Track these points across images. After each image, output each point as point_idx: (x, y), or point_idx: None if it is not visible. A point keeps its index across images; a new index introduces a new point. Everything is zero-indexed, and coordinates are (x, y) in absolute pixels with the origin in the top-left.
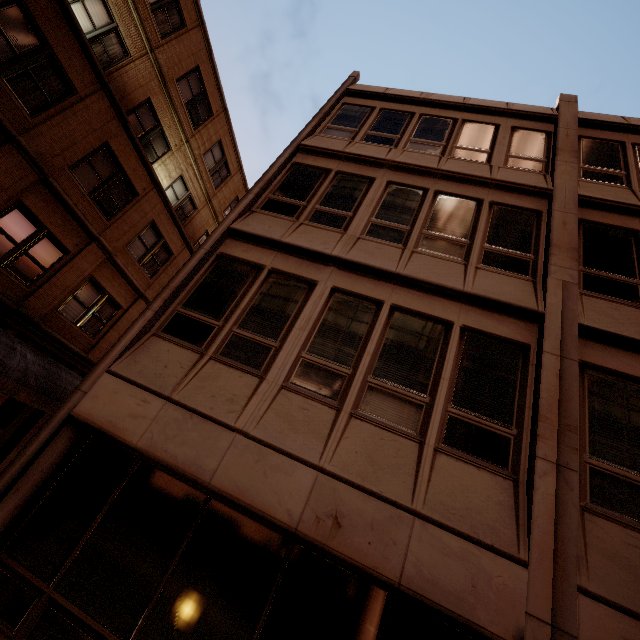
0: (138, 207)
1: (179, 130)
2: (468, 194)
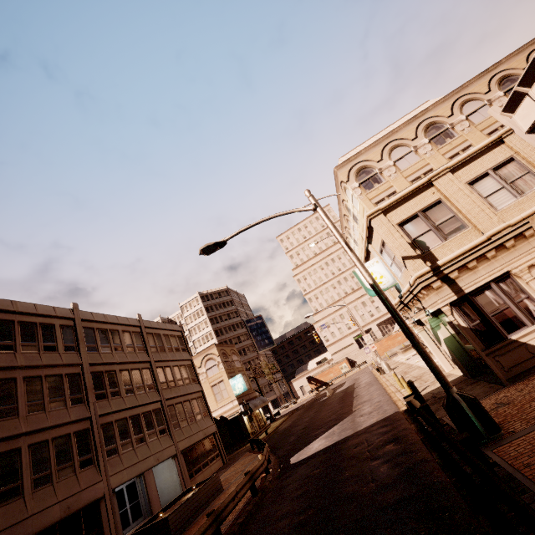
0: None
1: None
2: (57, 373)
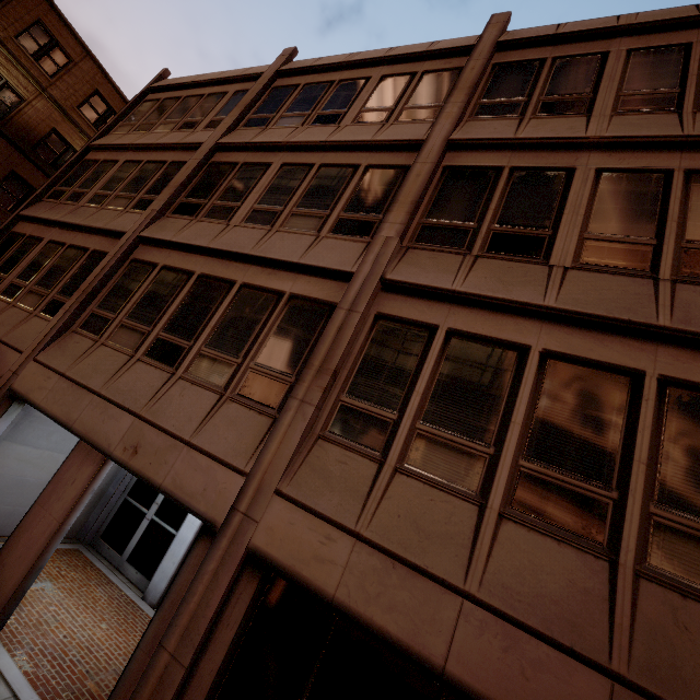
0: None
1: None
2: (163, 159)
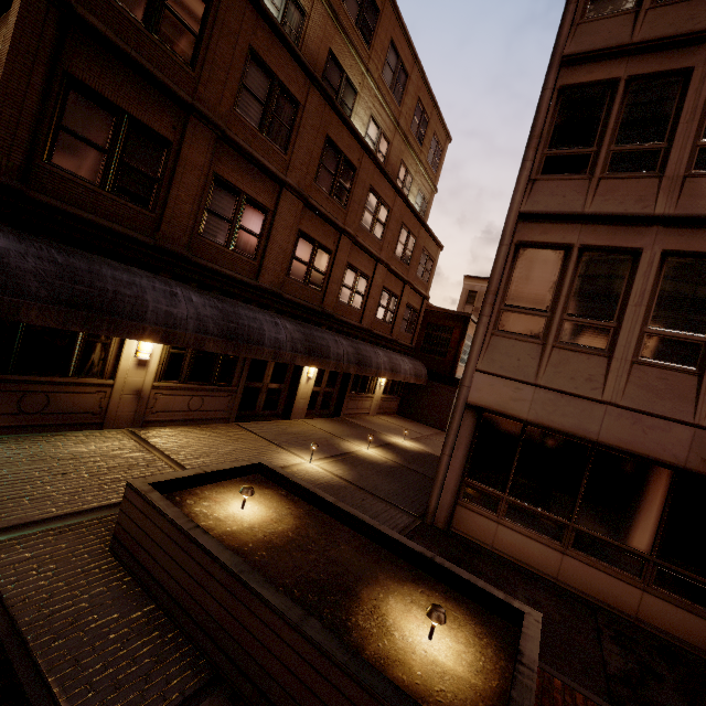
0: (358, 181)
1: (358, 63)
2: None
